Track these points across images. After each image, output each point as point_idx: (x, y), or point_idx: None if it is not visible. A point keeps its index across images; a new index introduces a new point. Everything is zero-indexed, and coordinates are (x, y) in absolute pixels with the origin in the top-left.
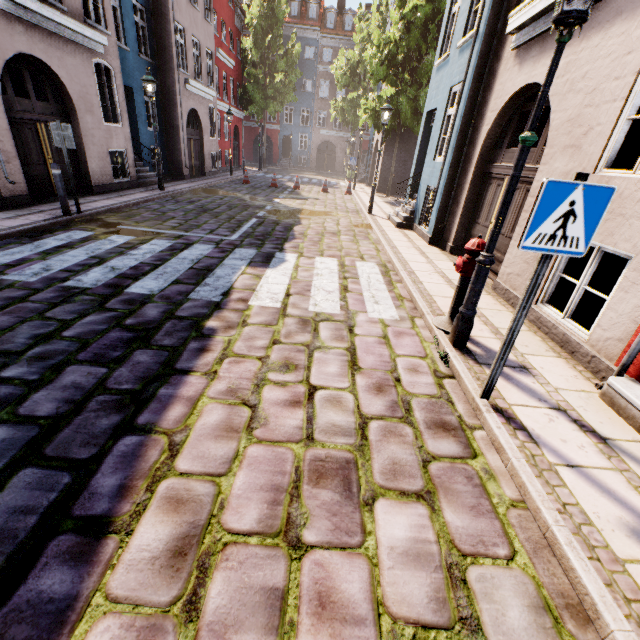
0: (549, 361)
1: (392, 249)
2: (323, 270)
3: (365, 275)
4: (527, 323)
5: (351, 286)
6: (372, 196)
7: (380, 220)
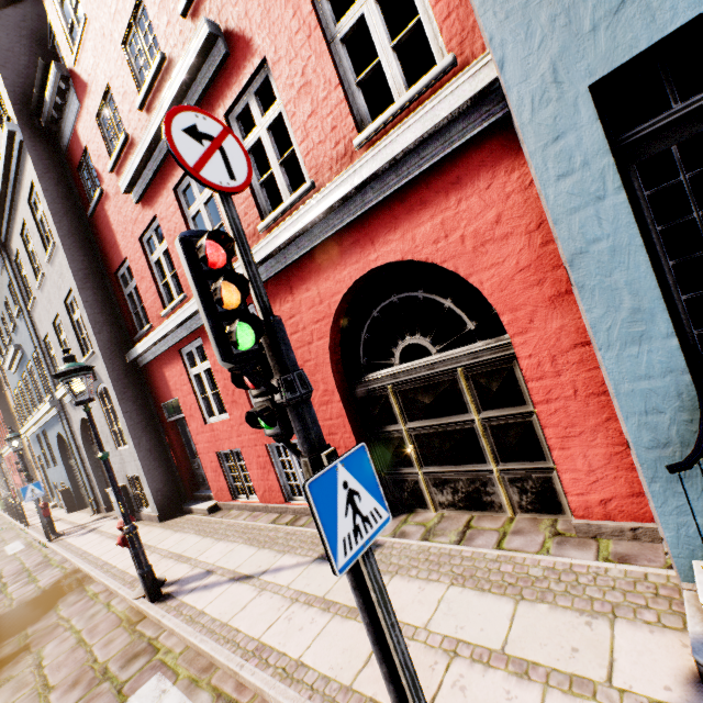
0: None
1: None
2: None
3: None
4: None
5: None
6: None
7: None
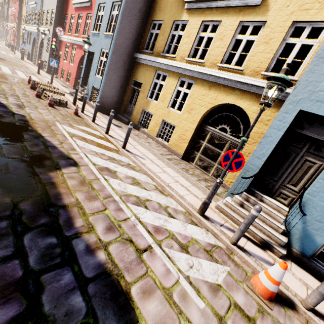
0: None
1: None
2: None
3: None
4: None
5: None
6: None
7: None
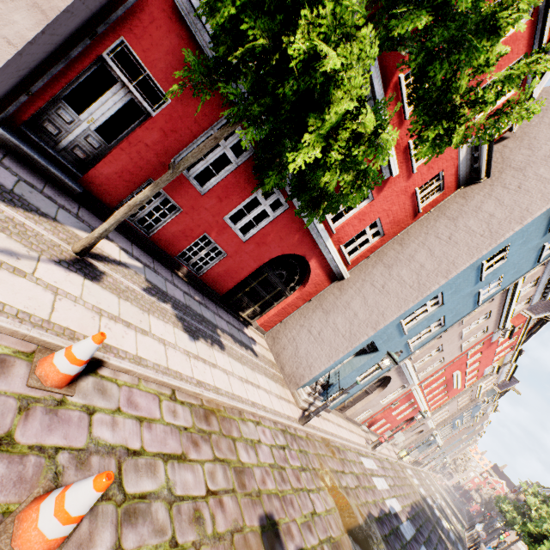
0: (360, 431)
1: (349, 442)
2: (380, 484)
3: (369, 465)
4: (352, 423)
5: (376, 472)
6: (318, 412)
7: (313, 422)
